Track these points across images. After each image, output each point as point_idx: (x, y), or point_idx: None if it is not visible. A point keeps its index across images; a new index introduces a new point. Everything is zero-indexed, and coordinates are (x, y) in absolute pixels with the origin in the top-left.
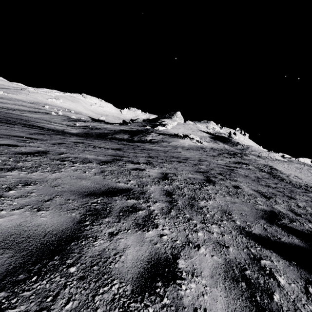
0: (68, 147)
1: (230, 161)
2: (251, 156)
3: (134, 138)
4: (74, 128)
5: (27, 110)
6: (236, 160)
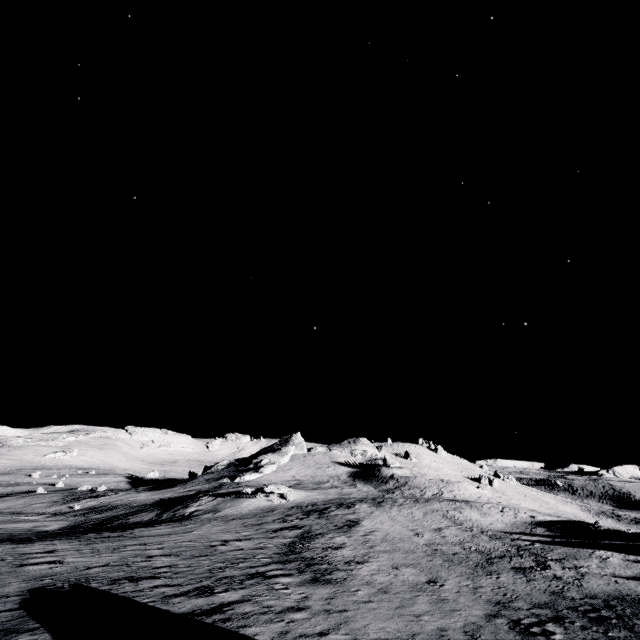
0: None
1: (271, 529)
2: (360, 506)
3: (163, 516)
4: (60, 519)
5: None
6: (292, 524)
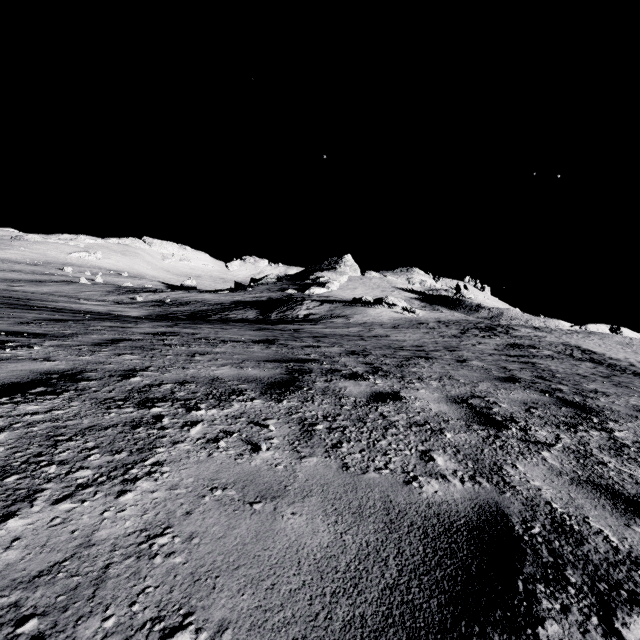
0: (142, 351)
1: (498, 344)
2: (523, 330)
3: (271, 316)
4: (133, 307)
5: (24, 279)
6: (505, 341)
